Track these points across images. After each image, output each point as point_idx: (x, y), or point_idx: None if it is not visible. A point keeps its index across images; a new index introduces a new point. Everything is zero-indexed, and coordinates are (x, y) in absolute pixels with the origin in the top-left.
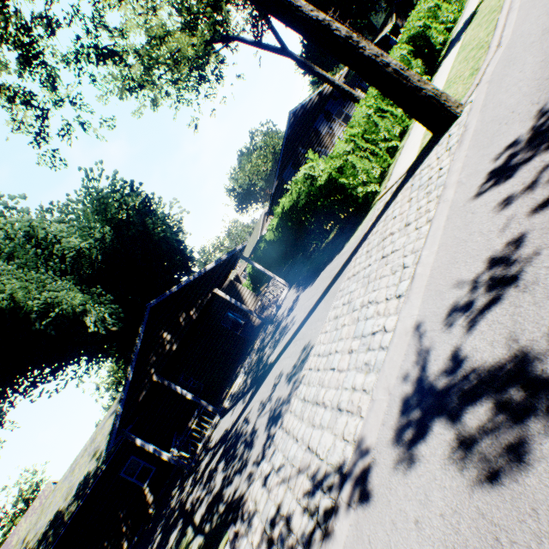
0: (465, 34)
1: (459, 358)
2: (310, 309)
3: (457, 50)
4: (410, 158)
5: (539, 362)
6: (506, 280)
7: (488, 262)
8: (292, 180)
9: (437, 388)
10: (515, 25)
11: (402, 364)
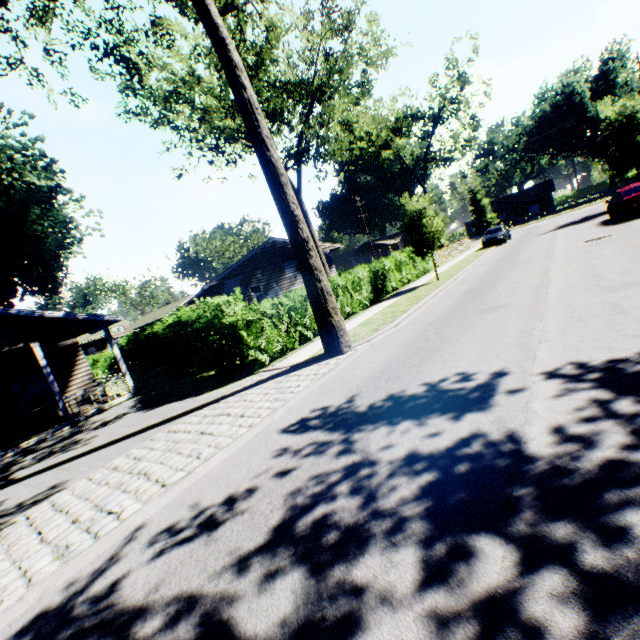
0: (403, 296)
1: (118, 586)
2: (116, 439)
3: (392, 302)
4: (304, 356)
5: (143, 622)
6: (213, 525)
7: (226, 498)
8: (232, 291)
9: (74, 612)
10: (411, 321)
11: (86, 567)
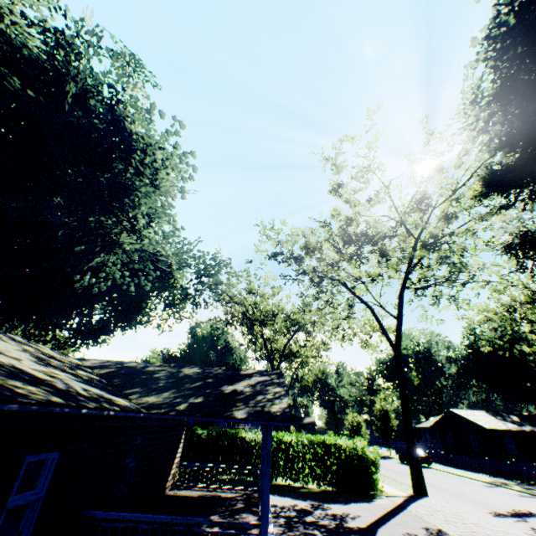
0: None
1: None
2: (383, 514)
3: None
4: (400, 492)
5: None
6: None
7: (530, 527)
8: None
9: None
10: None
11: None
